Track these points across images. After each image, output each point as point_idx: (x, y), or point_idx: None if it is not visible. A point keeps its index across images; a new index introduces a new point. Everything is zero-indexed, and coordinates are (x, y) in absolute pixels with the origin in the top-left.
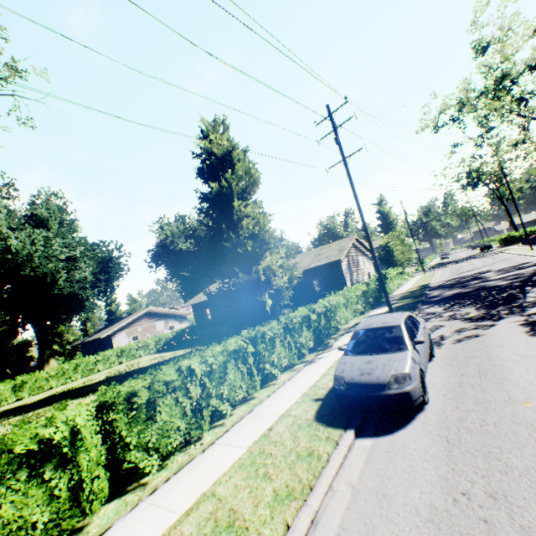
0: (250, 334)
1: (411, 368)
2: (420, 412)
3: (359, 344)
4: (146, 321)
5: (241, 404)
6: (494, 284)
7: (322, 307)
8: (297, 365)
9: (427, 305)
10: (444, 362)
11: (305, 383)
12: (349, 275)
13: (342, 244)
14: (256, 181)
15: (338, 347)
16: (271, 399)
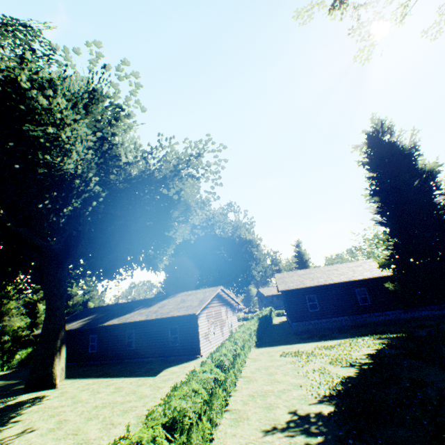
0: None
1: None
2: None
3: None
4: (216, 303)
5: None
6: None
7: None
8: None
9: None
10: None
11: None
12: None
13: None
14: None
15: None
16: None
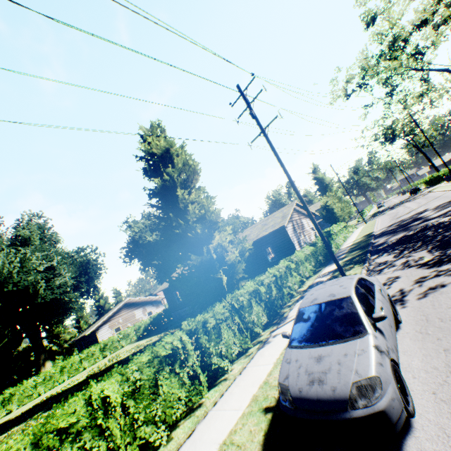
0: (190, 326)
1: (379, 366)
2: (407, 434)
3: (305, 329)
4: (126, 311)
5: (186, 418)
6: (437, 221)
7: (271, 277)
8: (252, 348)
9: (376, 254)
10: (415, 329)
11: (256, 378)
12: (296, 238)
13: (284, 211)
14: (196, 170)
15: (282, 334)
16: (217, 409)
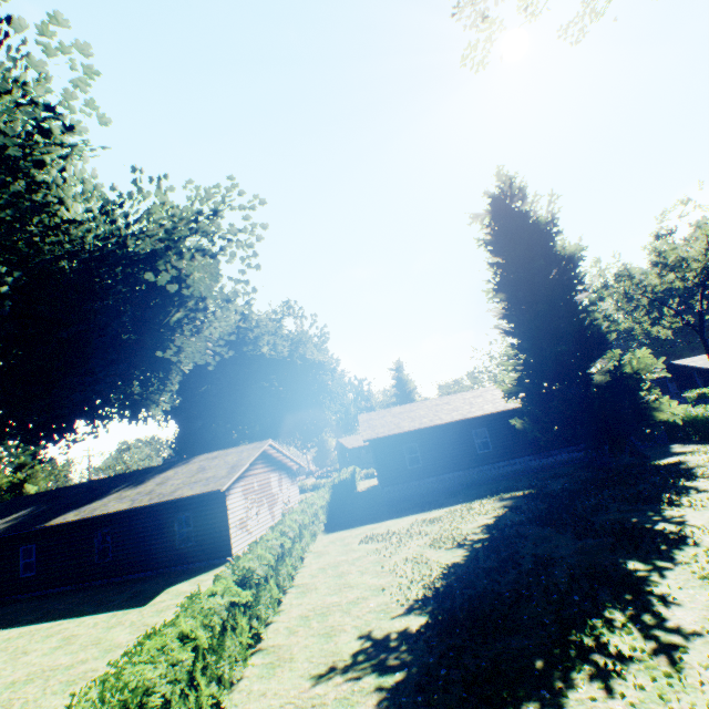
0: None
1: None
2: None
3: None
4: (262, 468)
5: None
6: None
7: None
8: None
9: None
10: None
11: None
12: None
13: None
14: None
15: None
16: None
